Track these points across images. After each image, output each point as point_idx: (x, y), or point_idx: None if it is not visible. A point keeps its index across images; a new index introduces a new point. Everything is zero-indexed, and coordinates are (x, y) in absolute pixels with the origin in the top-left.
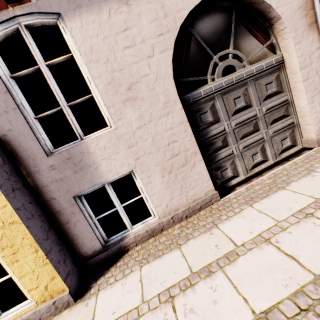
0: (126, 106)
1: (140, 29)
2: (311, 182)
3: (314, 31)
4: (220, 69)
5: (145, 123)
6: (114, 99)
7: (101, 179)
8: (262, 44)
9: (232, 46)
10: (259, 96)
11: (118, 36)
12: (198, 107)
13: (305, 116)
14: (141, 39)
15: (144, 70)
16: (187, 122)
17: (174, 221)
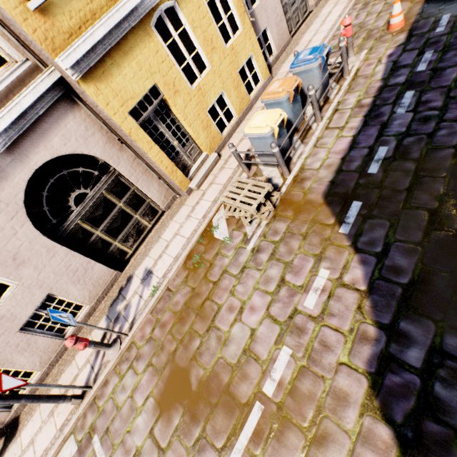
0: None
1: None
2: (319, 19)
3: None
4: None
5: None
6: None
7: (260, 31)
8: None
9: None
10: None
11: None
12: None
13: None
14: None
15: None
16: None
17: (281, 53)
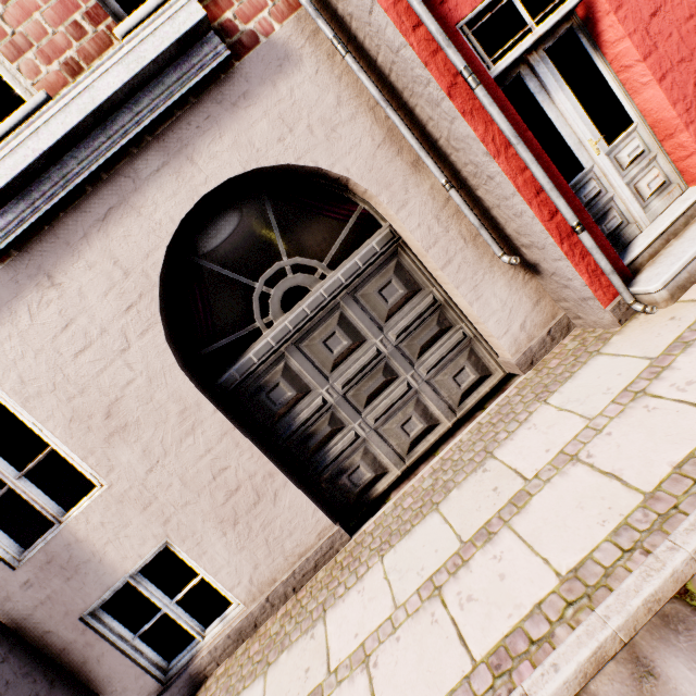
0: (114, 444)
1: (92, 314)
2: (475, 490)
3: (429, 170)
4: (275, 303)
5: (159, 459)
6: (89, 442)
7: (115, 575)
8: (346, 221)
9: (283, 252)
10: (373, 317)
11: (58, 340)
12: (258, 382)
13: (479, 323)
14: (99, 329)
15: (122, 375)
16: (234, 429)
17: (273, 604)
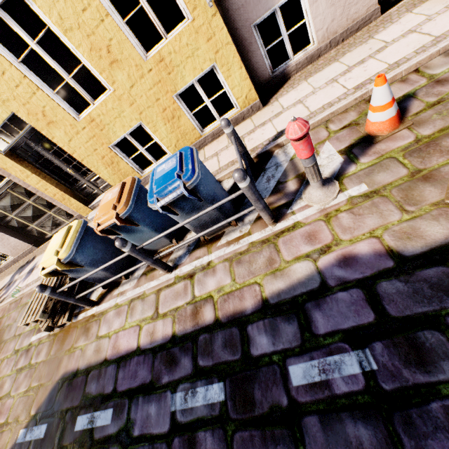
0: None
1: None
2: None
3: None
4: None
5: None
6: None
7: (274, 2)
8: None
9: None
10: None
11: None
12: None
13: None
14: None
15: None
16: None
17: (330, 47)
